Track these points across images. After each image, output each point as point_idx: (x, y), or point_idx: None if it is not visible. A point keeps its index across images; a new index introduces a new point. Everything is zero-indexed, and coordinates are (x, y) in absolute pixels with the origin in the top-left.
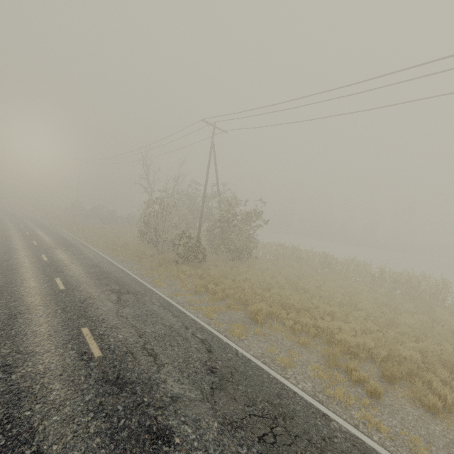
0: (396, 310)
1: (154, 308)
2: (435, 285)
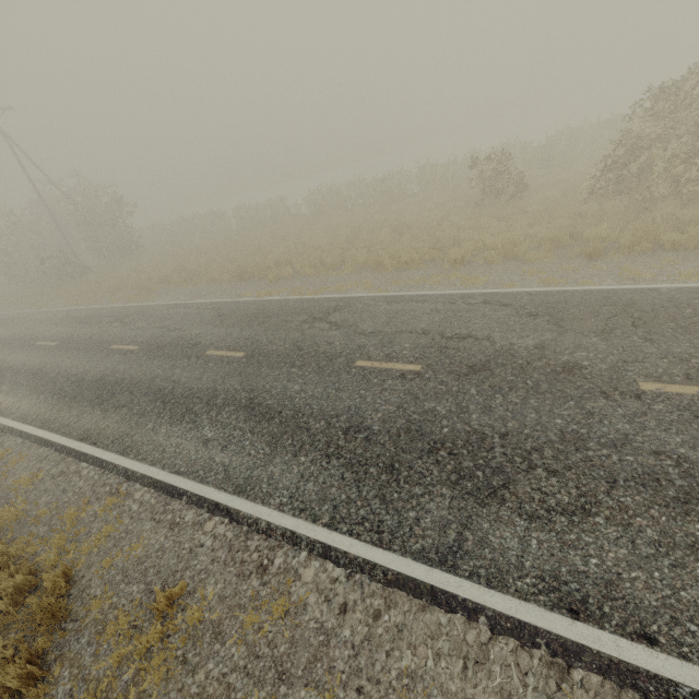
0: (226, 241)
1: (35, 317)
2: (284, 205)
